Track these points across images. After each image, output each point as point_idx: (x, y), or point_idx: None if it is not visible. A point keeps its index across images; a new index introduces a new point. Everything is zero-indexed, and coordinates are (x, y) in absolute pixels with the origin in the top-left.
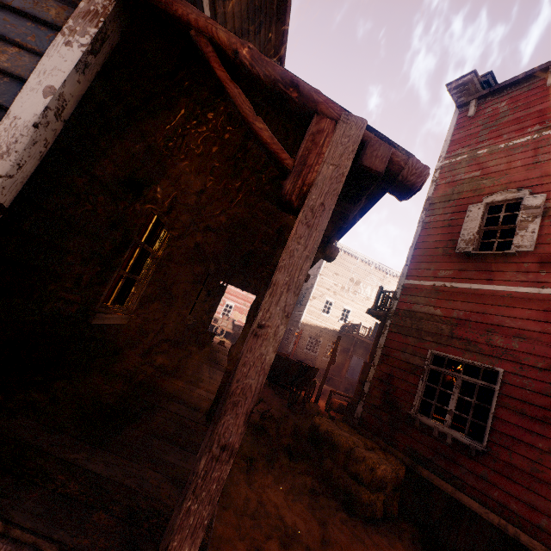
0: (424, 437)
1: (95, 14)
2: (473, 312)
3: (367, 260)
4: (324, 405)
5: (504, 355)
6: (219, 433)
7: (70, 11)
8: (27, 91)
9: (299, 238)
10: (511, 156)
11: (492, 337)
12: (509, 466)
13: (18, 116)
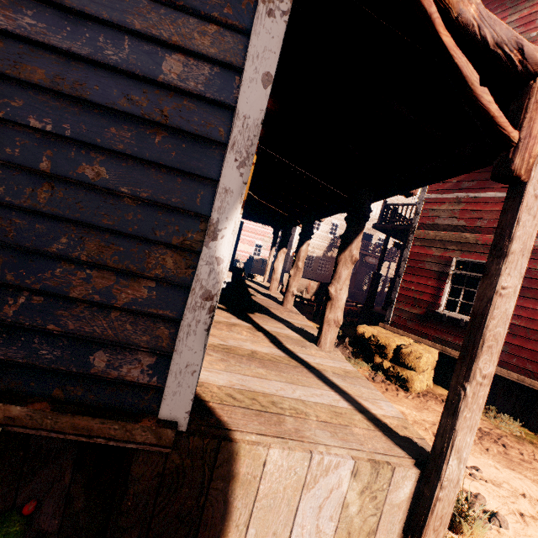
0: (451, 328)
1: None
2: (497, 219)
3: None
4: None
5: None
6: (479, 368)
7: None
8: (247, 83)
9: (529, 210)
10: None
11: None
12: (526, 339)
13: (247, 115)
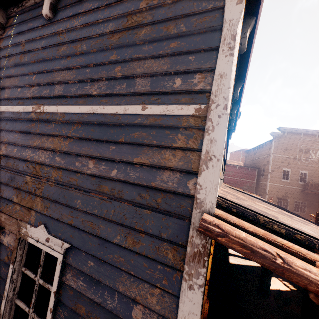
0: None
1: (199, 254)
2: None
3: (310, 132)
4: None
5: None
6: None
7: (179, 251)
8: None
9: None
10: None
11: None
12: None
13: None
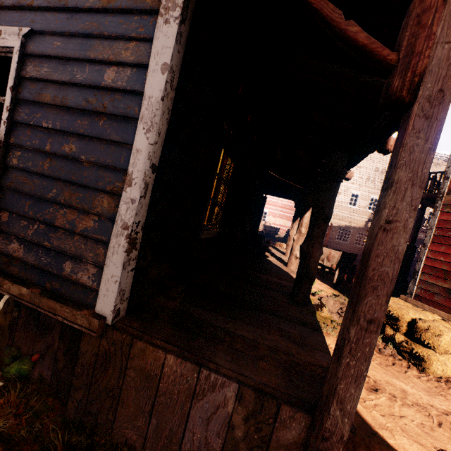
0: None
1: None
2: None
3: None
4: None
5: None
6: (363, 310)
7: None
8: (151, 74)
9: (417, 133)
10: None
11: None
12: None
13: (151, 96)
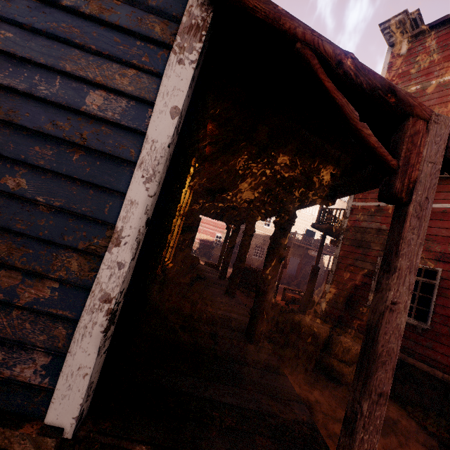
0: None
1: (197, 27)
2: None
3: None
4: (279, 299)
5: (441, 258)
6: (374, 385)
7: (171, 26)
8: (157, 114)
9: (412, 229)
10: (442, 91)
11: (431, 244)
12: (448, 337)
13: (155, 139)
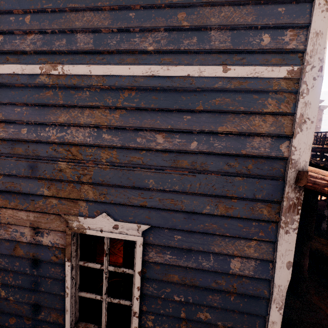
0: None
1: (294, 205)
2: None
3: None
4: None
5: None
6: None
7: (273, 207)
8: (278, 269)
9: None
10: None
11: None
12: None
13: (279, 284)
